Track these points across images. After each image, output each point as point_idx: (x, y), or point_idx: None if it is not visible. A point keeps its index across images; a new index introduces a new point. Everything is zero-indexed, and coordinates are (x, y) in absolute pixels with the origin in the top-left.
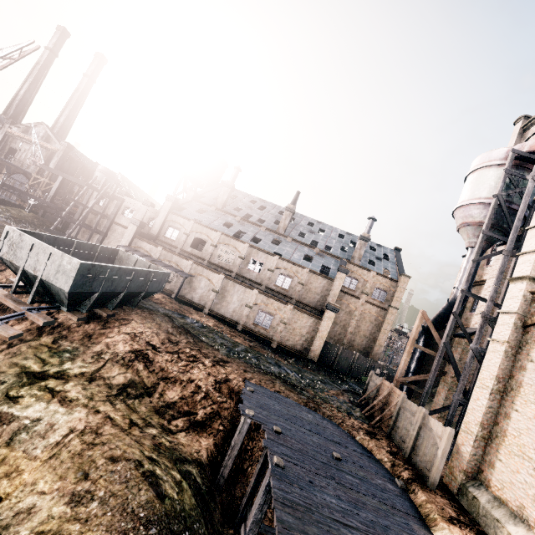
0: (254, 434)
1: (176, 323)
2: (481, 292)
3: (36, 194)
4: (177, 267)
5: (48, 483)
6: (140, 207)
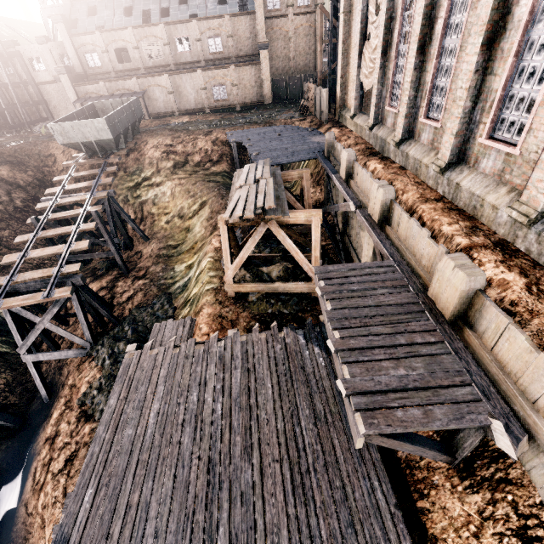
0: (245, 154)
1: (169, 128)
2: None
3: None
4: (128, 91)
5: (180, 201)
6: (41, 50)
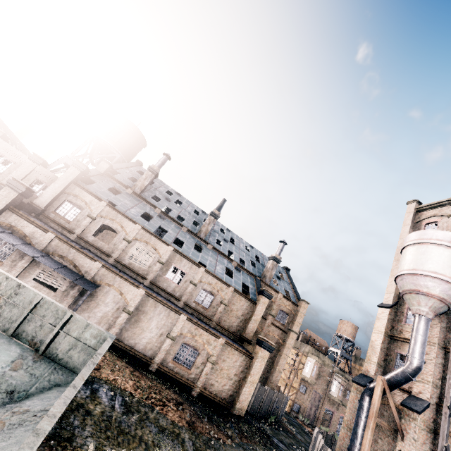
0: None
1: None
2: (404, 350)
3: None
4: (74, 267)
5: None
6: (23, 161)
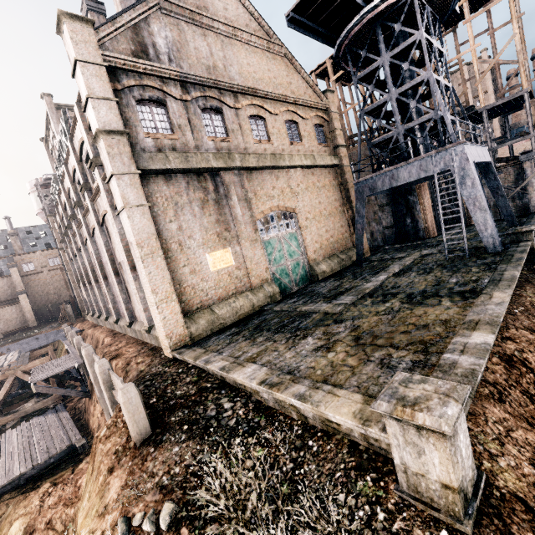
0: None
1: None
2: None
3: None
4: None
5: None
6: None
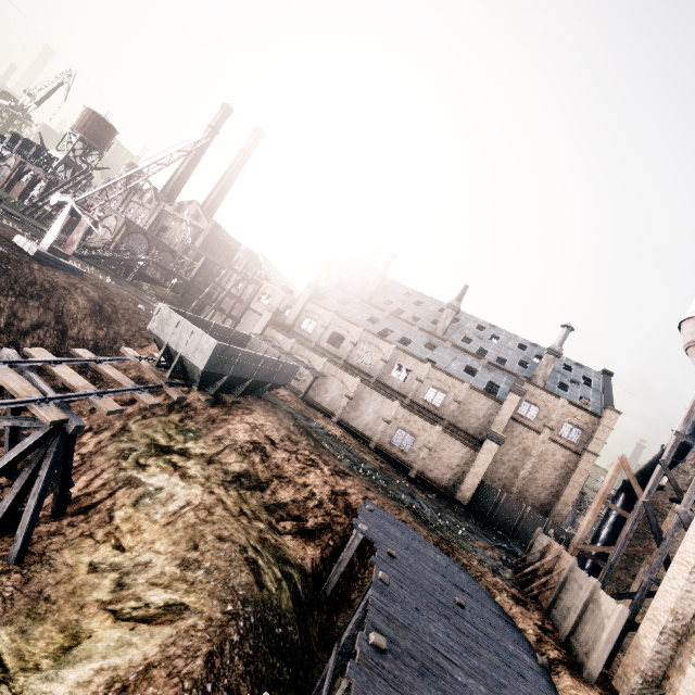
0: (368, 562)
1: (299, 423)
2: None
3: (179, 273)
4: (309, 363)
5: (164, 545)
6: (278, 293)
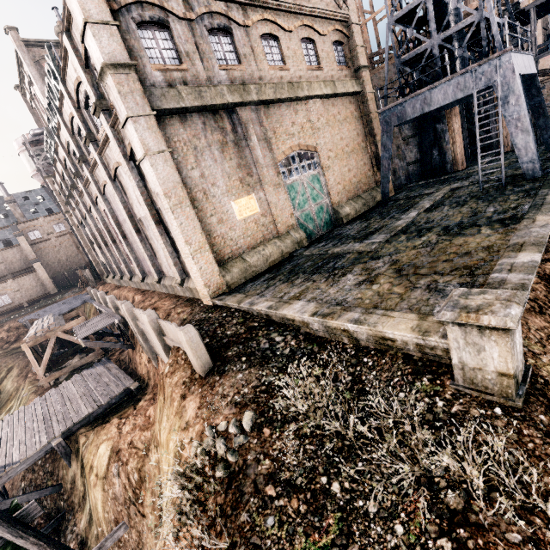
0: None
1: None
2: None
3: None
4: None
5: None
6: None
